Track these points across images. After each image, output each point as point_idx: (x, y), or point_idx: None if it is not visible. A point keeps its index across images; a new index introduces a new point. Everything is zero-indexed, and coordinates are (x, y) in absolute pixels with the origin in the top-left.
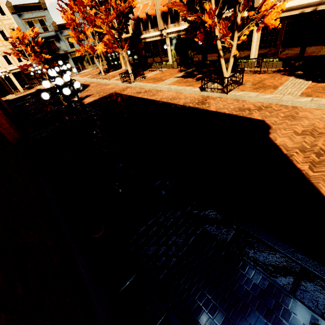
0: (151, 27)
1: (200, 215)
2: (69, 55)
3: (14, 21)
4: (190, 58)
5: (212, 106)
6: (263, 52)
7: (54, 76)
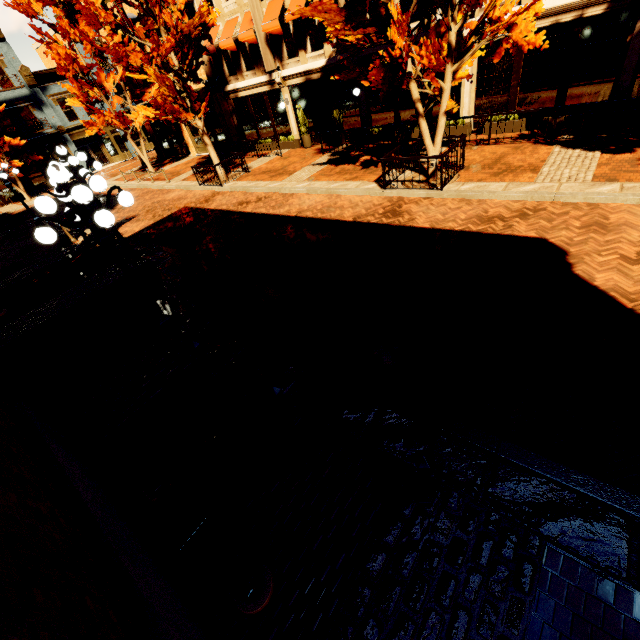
0: (247, 67)
1: (518, 497)
2: (67, 136)
3: None
4: (338, 124)
5: (418, 219)
6: (484, 103)
7: (64, 183)
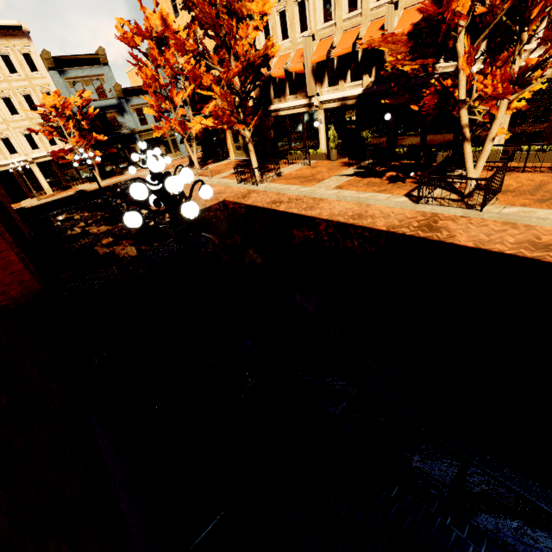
0: (290, 92)
1: None
2: (137, 136)
3: (51, 80)
4: (366, 142)
5: (459, 236)
6: (517, 133)
7: (158, 172)
